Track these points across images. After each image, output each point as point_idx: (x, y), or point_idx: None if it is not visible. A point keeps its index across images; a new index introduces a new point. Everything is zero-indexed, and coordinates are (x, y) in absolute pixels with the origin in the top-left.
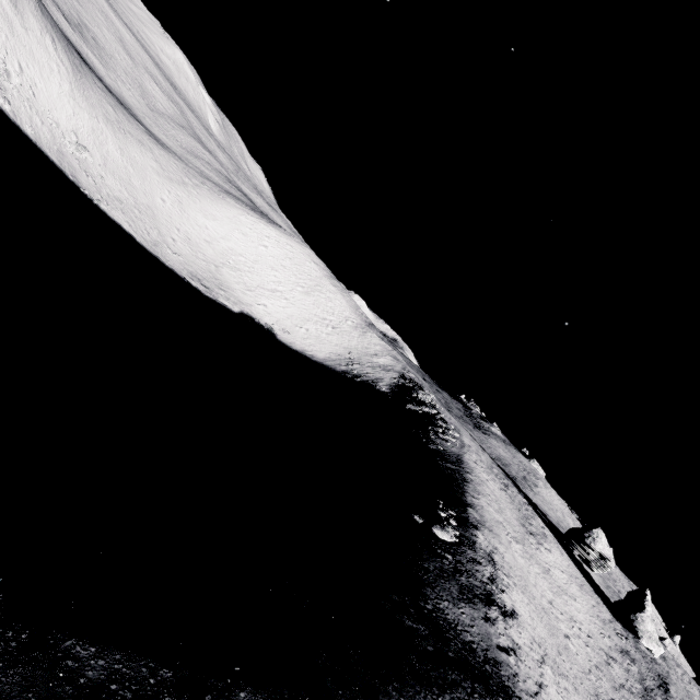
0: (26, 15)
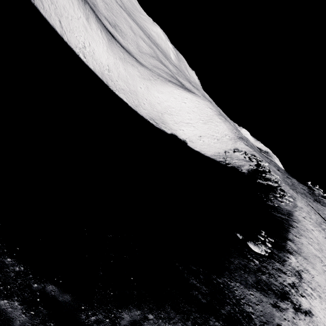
0: (91, 24)
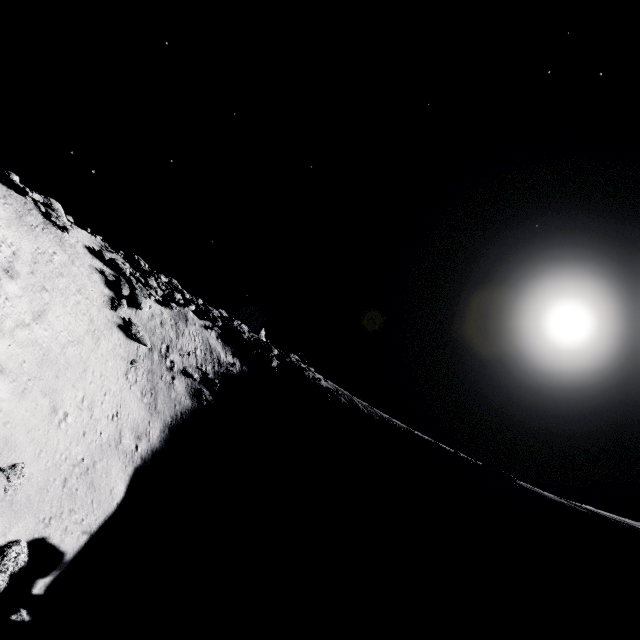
0: None
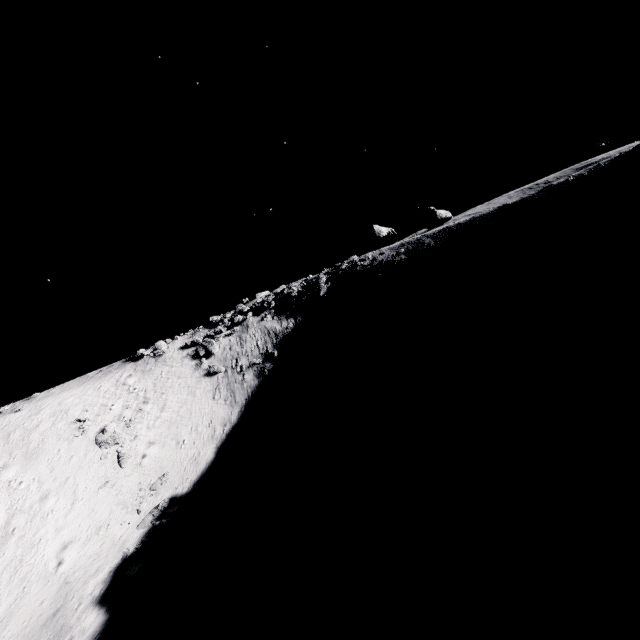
0: None
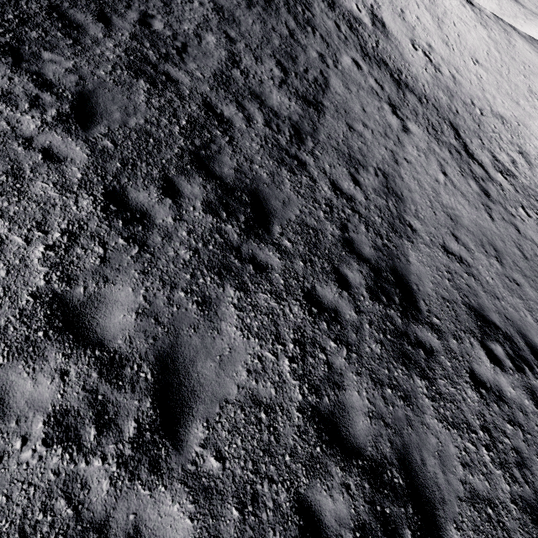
0: None
